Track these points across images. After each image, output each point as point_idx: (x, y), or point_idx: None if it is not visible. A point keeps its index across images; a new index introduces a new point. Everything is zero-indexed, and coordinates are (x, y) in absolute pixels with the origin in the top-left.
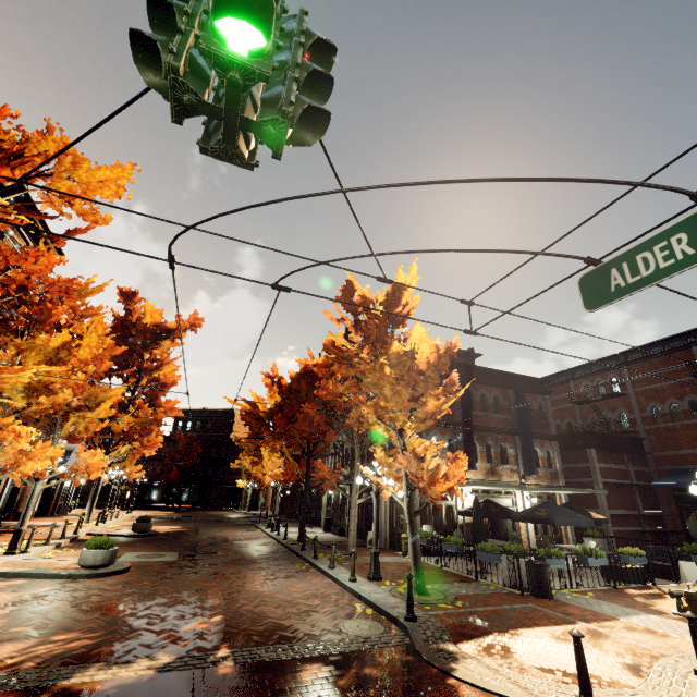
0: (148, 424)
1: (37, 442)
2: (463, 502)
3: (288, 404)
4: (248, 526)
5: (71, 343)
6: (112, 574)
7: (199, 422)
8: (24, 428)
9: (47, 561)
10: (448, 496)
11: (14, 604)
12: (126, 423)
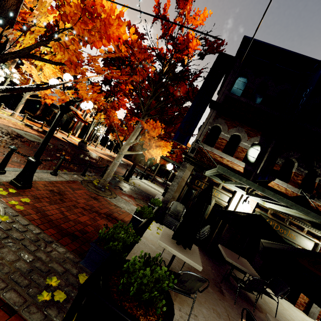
0: (111, 107)
1: None
2: (236, 208)
3: None
4: None
5: None
6: None
7: None
8: None
9: None
10: (223, 194)
11: None
12: (102, 103)
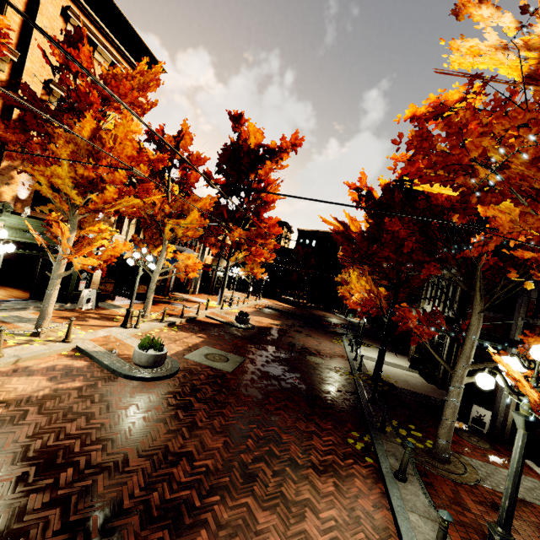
0: (254, 237)
1: (157, 243)
2: None
3: (376, 223)
4: (335, 336)
5: (99, 131)
6: (149, 379)
7: (314, 240)
8: (62, 224)
9: (131, 343)
10: None
11: (10, 404)
12: (239, 234)
